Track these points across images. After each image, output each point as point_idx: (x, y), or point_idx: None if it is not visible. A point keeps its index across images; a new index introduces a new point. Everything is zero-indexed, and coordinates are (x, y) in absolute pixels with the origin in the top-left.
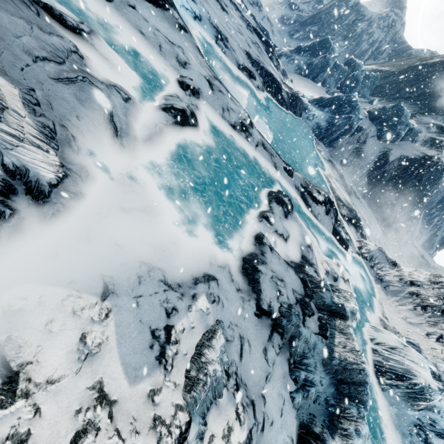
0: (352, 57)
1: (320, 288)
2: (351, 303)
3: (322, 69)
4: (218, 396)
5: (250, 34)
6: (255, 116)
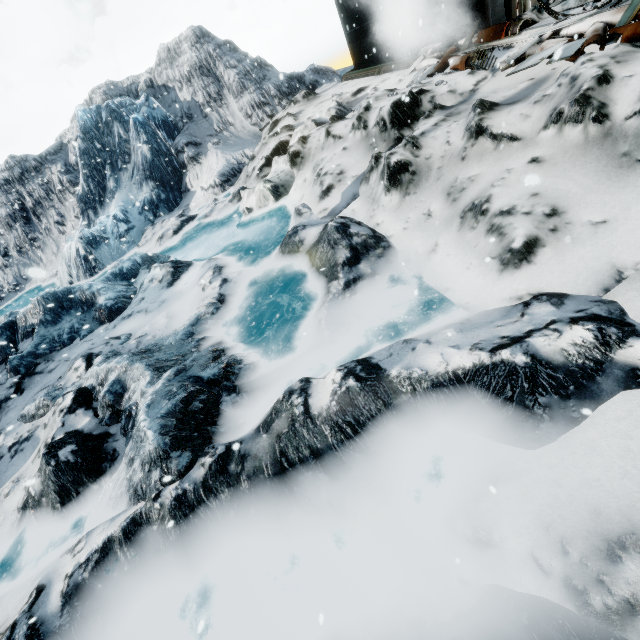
0: None
1: None
2: (2, 319)
3: None
4: (60, 387)
5: None
6: None
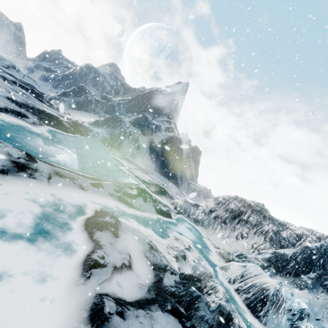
0: (104, 95)
1: (192, 302)
2: (219, 288)
3: (88, 103)
4: None
5: (10, 85)
6: (40, 148)
